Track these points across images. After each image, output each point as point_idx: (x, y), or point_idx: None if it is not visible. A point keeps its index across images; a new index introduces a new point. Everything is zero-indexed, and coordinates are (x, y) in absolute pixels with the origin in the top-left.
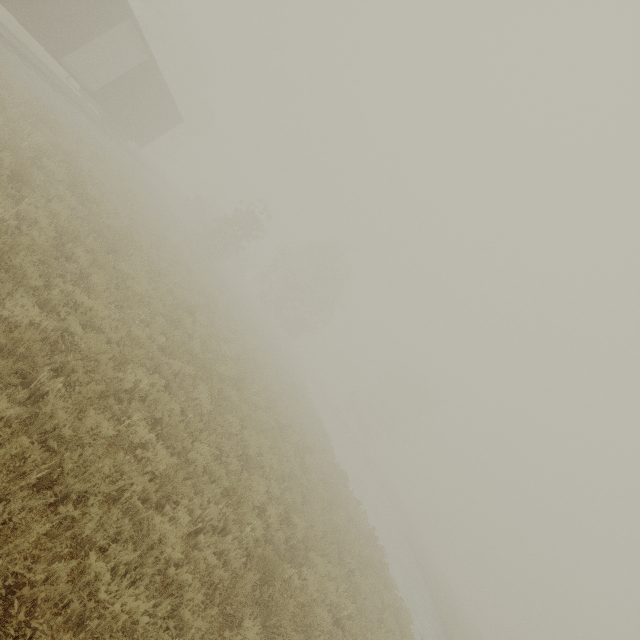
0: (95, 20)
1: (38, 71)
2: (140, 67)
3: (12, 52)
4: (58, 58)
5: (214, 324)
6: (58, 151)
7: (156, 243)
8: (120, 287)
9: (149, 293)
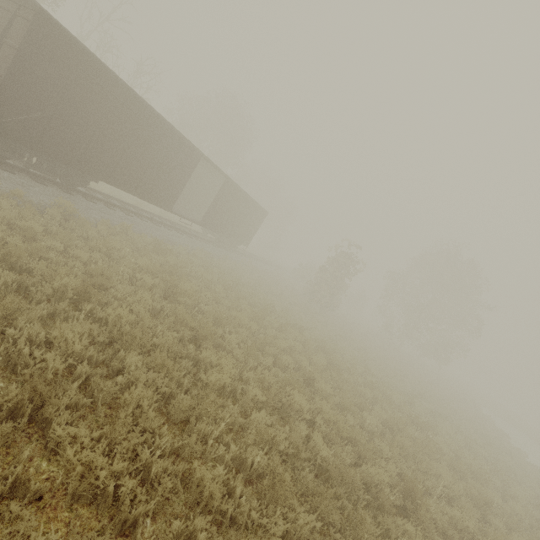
0: (181, 171)
1: (167, 226)
2: (222, 189)
3: (146, 221)
4: (170, 209)
5: (343, 385)
6: (155, 265)
7: (258, 313)
8: (198, 384)
9: (243, 377)
